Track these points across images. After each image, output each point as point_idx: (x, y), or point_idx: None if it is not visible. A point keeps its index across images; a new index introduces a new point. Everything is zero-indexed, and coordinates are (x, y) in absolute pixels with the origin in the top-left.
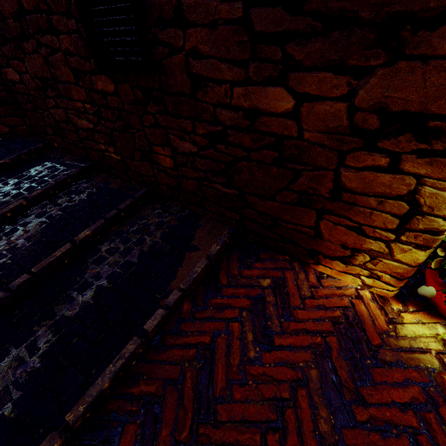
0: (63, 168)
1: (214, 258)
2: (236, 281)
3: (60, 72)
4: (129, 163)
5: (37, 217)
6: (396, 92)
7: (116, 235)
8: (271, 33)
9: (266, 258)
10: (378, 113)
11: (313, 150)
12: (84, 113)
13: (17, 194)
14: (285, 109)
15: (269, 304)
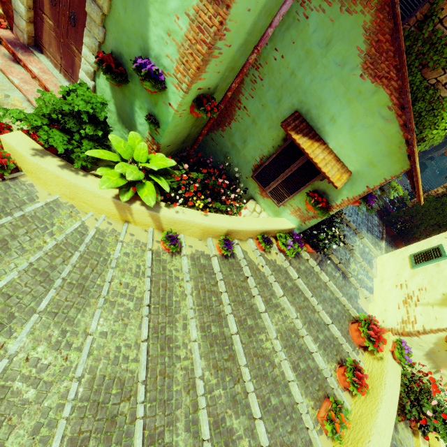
0: None
1: None
2: None
3: None
4: None
5: None
6: None
7: None
8: None
9: None
10: None
11: None
12: None
13: None
14: None
15: None
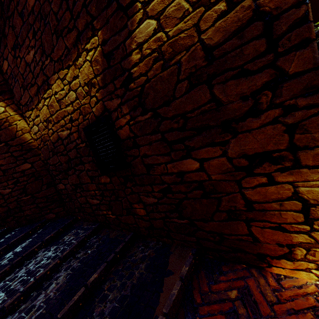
0: (82, 232)
1: (186, 278)
2: (208, 298)
3: (84, 179)
4: (120, 218)
5: (65, 270)
6: (245, 146)
7: (114, 273)
8: (176, 140)
9: (227, 270)
10: (243, 157)
11: (221, 184)
12: (95, 196)
13: (55, 256)
14: (196, 167)
15: (242, 317)
